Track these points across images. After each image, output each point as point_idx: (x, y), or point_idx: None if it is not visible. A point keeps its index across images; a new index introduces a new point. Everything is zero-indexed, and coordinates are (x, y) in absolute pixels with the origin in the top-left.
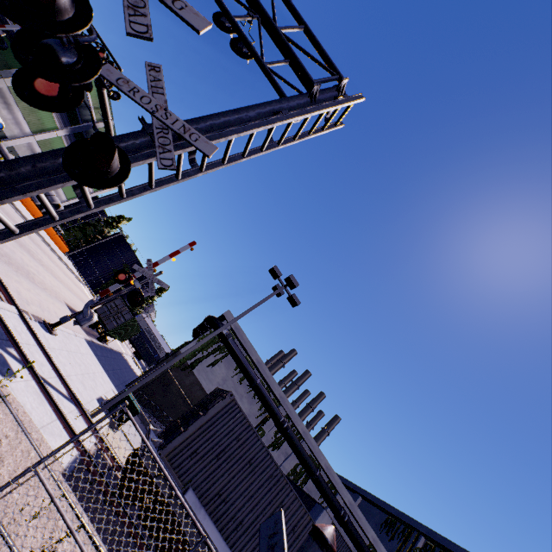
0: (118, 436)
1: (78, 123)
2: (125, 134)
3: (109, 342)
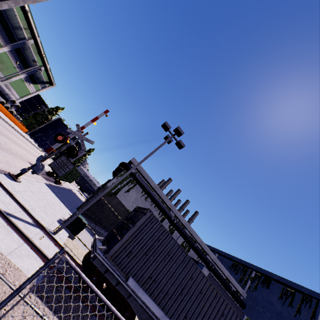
0: (75, 242)
1: (16, 41)
2: None
3: (63, 184)
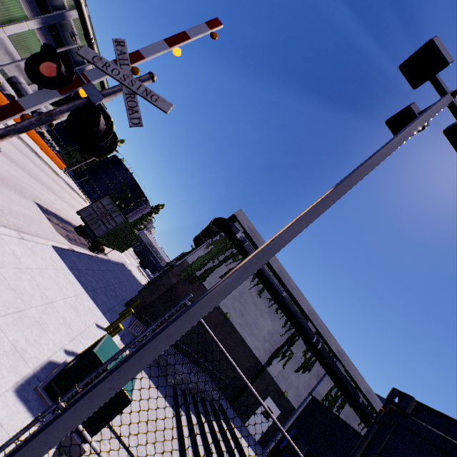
0: None
1: (49, 11)
2: None
3: (110, 253)
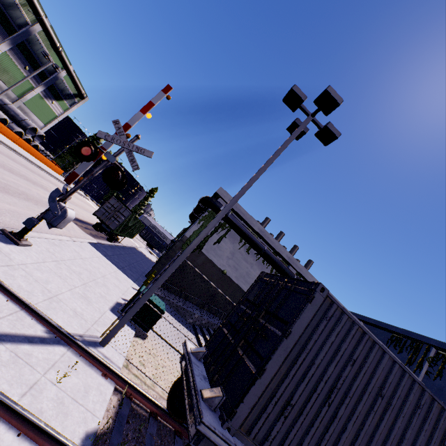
0: (149, 342)
1: (15, 31)
2: None
3: (122, 241)
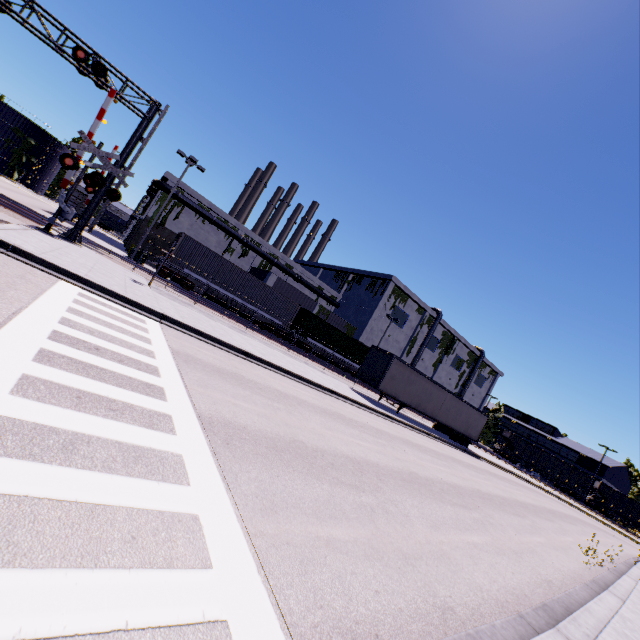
0: None
1: None
2: (107, 178)
3: None
